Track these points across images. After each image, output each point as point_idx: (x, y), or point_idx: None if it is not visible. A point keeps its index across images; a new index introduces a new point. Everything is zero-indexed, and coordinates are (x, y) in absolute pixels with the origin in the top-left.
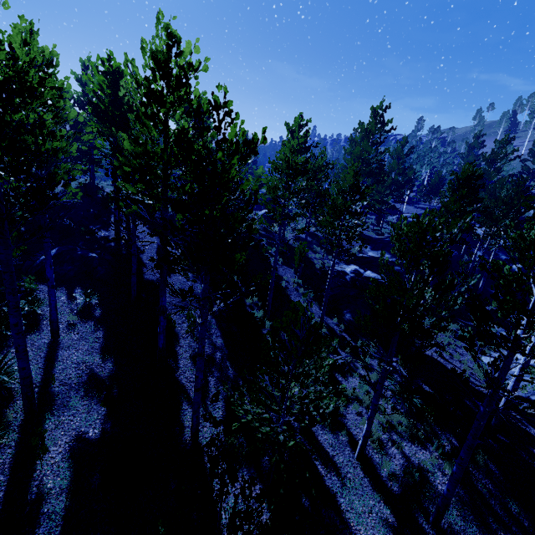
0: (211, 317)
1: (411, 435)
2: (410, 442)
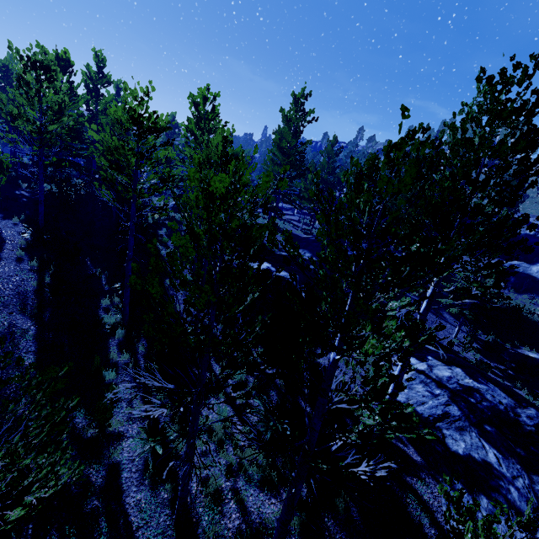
0: (33, 324)
1: (263, 479)
2: (258, 489)
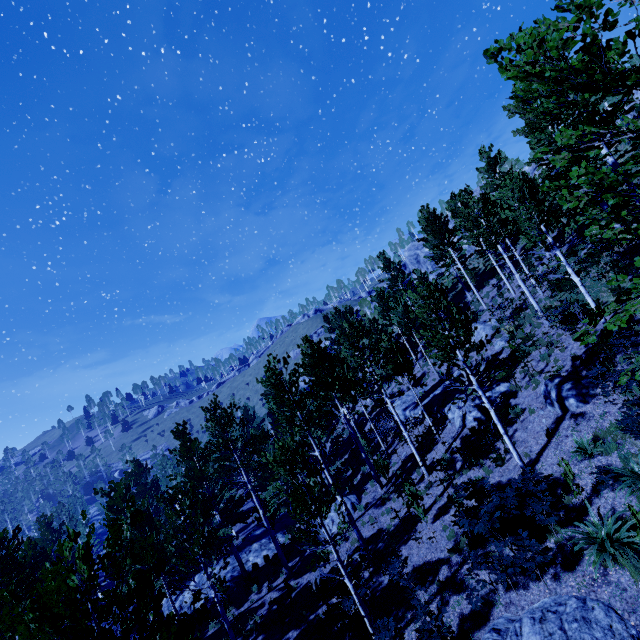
0: None
1: None
2: None
